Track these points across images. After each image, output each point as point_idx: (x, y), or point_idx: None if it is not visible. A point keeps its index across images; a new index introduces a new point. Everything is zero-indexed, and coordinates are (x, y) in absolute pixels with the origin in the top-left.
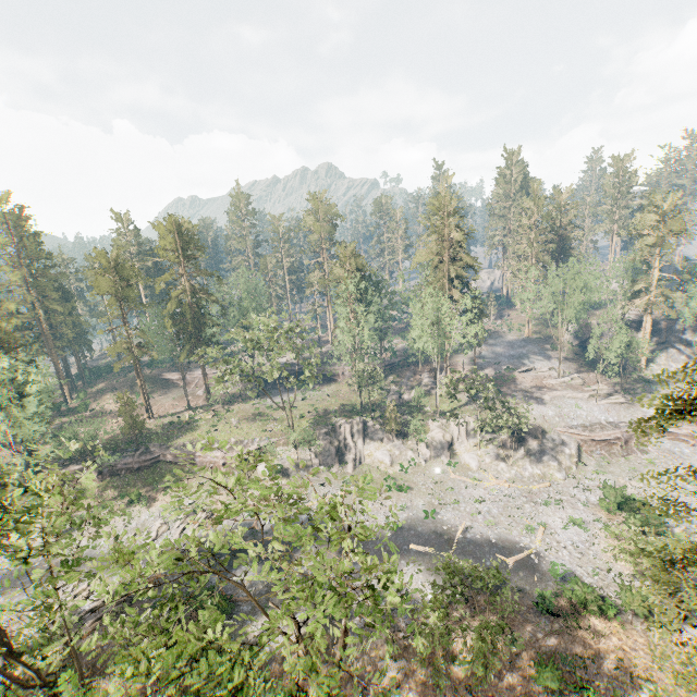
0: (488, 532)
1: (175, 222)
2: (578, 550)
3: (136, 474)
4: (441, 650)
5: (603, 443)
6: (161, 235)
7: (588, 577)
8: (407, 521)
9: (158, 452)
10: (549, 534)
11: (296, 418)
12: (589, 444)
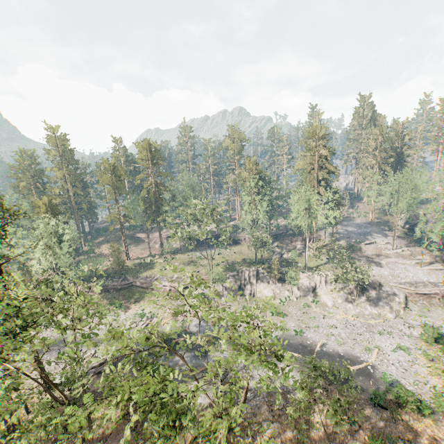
0: (338, 348)
1: (148, 143)
2: (403, 367)
3: (119, 292)
4: (303, 420)
5: (424, 296)
6: (140, 151)
7: (409, 386)
8: (283, 335)
9: (132, 280)
10: (382, 354)
11: (214, 265)
12: (414, 296)
